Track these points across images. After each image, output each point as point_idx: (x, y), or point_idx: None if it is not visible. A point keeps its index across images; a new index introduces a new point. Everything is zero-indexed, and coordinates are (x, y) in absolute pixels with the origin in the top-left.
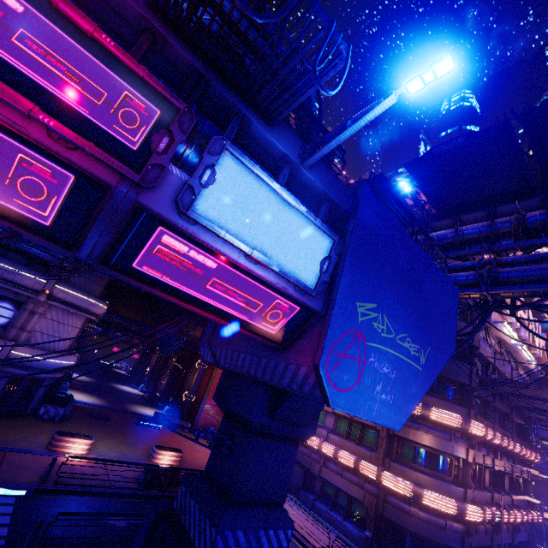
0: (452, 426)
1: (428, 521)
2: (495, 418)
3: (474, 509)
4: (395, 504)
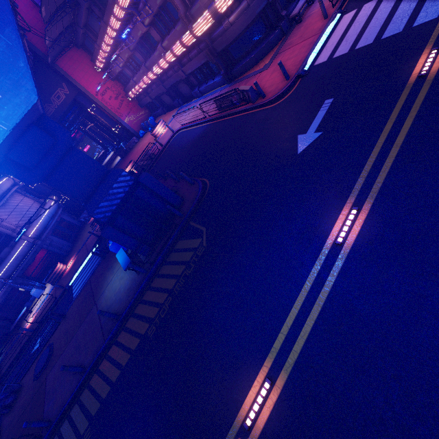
0: None
1: (237, 18)
2: None
3: None
4: (217, 37)
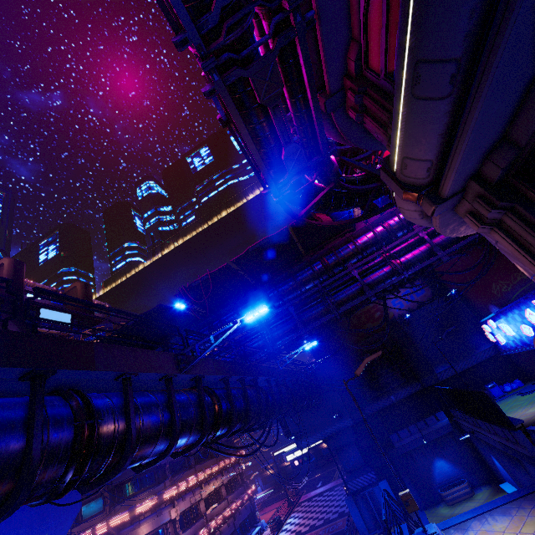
0: (154, 506)
1: None
2: (197, 460)
3: None
4: None
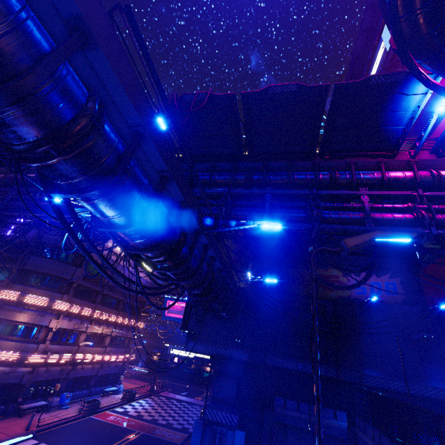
0: (42, 306)
1: None
2: (103, 302)
3: (37, 355)
4: None
